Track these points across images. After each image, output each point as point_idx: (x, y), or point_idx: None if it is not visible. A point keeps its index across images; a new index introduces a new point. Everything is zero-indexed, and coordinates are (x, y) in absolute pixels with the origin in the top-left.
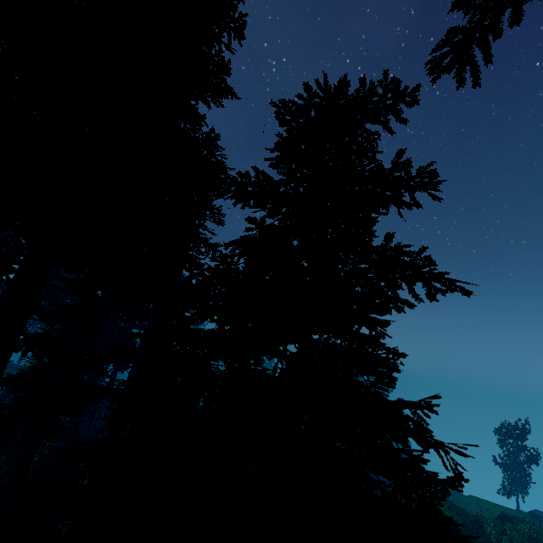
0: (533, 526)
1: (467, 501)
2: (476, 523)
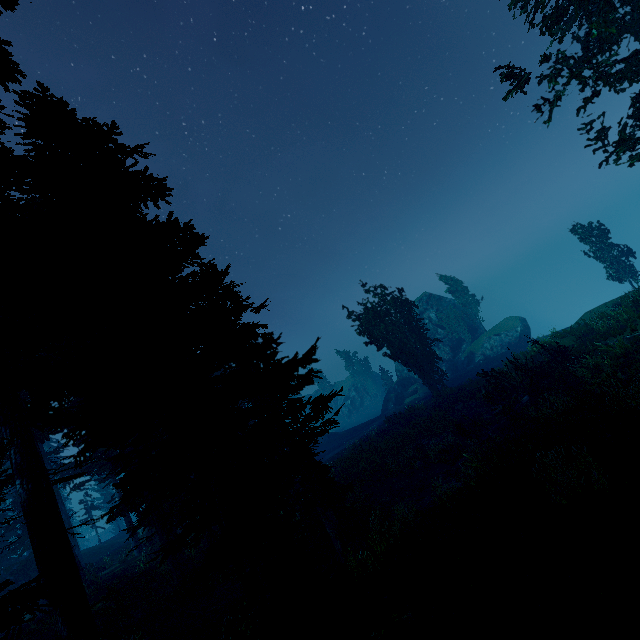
0: (635, 293)
1: (582, 321)
2: (588, 329)
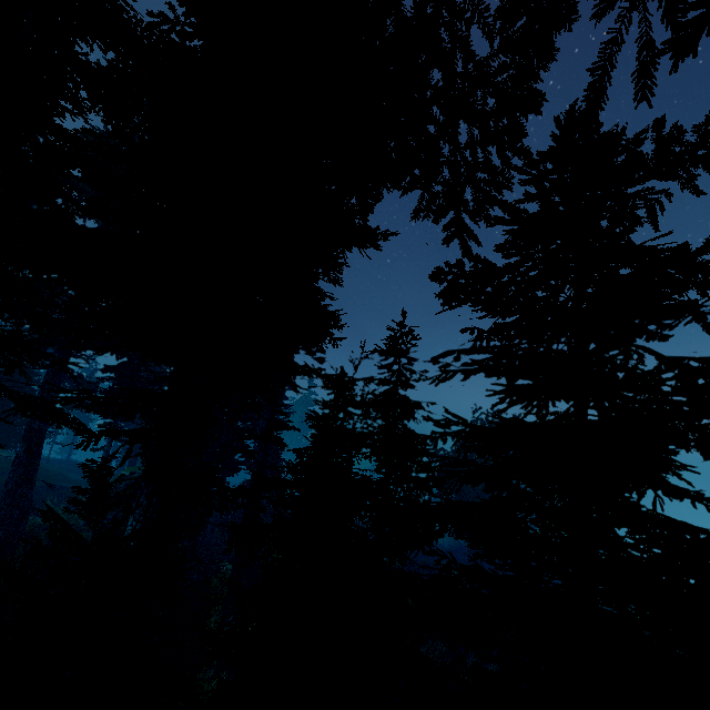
0: None
1: None
2: None
